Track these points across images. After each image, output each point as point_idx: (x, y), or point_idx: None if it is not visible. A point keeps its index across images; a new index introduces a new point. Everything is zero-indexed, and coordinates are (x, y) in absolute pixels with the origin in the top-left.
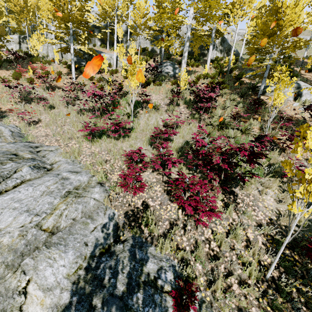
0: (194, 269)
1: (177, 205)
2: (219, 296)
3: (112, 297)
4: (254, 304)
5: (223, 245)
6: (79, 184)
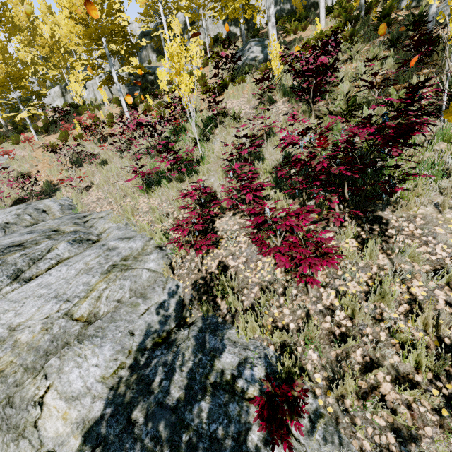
0: (304, 359)
1: (274, 259)
2: (352, 405)
3: (161, 408)
4: (429, 420)
5: (358, 315)
6: (129, 252)
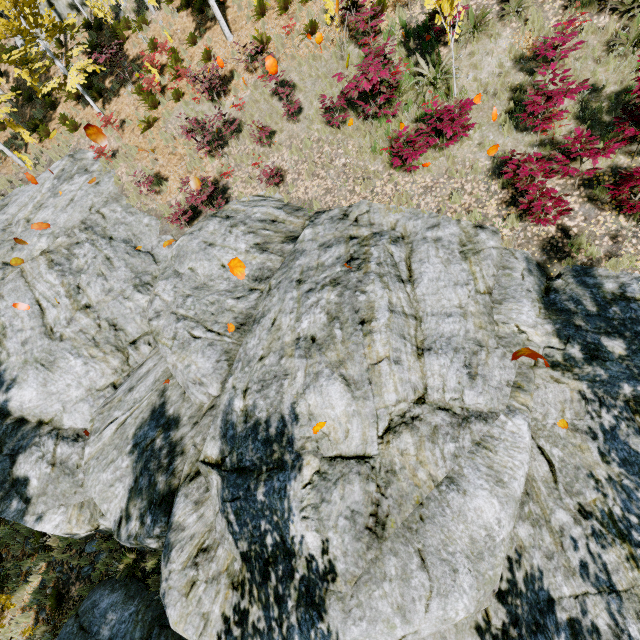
0: None
1: (613, 212)
2: None
3: (590, 317)
4: None
5: None
6: (457, 239)
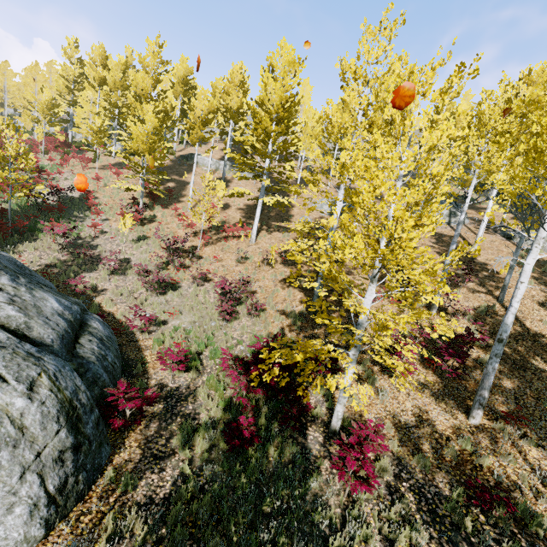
0: None
1: None
2: None
3: None
4: None
5: None
6: None
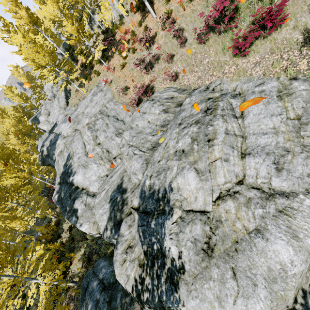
0: None
1: None
2: None
3: None
4: None
5: None
6: (276, 88)
